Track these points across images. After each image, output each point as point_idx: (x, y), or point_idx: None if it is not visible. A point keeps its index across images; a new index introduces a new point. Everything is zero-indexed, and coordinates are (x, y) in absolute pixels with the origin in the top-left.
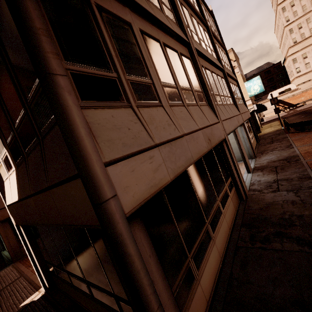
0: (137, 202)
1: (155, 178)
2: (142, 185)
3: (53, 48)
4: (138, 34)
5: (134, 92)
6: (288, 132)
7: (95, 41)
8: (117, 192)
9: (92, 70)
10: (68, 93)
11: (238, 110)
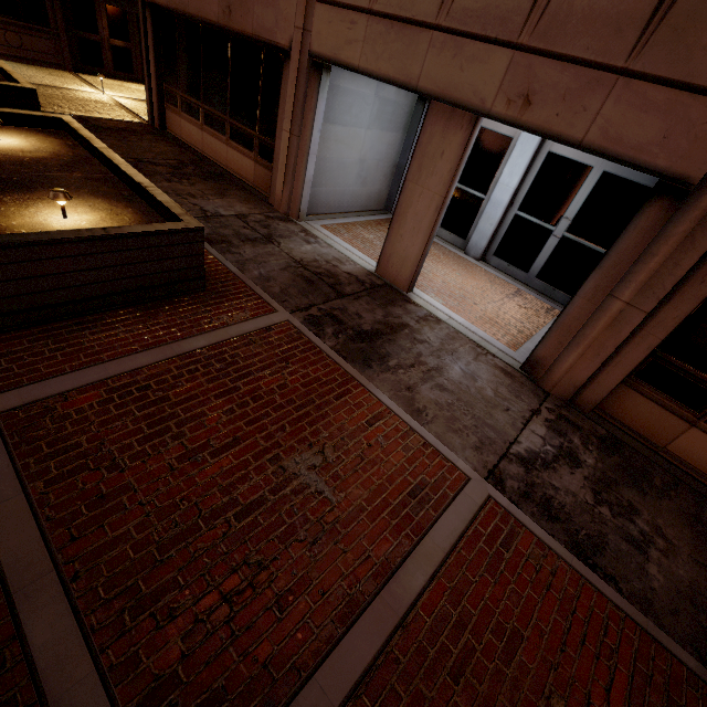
0: None
1: None
2: None
3: None
4: None
5: None
6: None
7: None
8: None
9: None
10: None
11: None
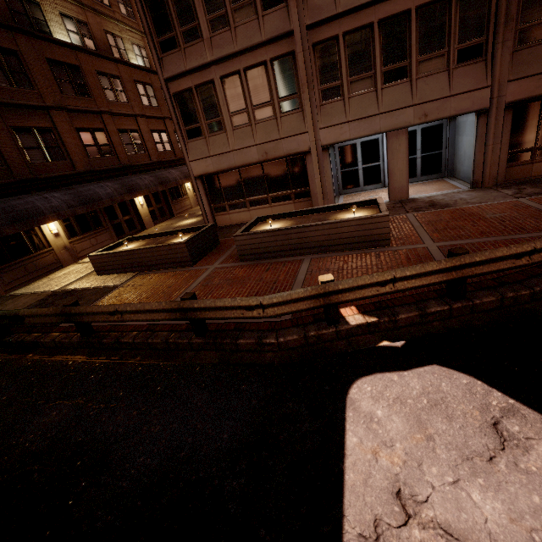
0: (198, 174)
1: (206, 169)
2: (200, 170)
3: (178, 128)
4: (218, 84)
5: (209, 129)
6: None
7: (193, 110)
8: (192, 170)
9: (192, 126)
10: (182, 141)
11: (491, 75)
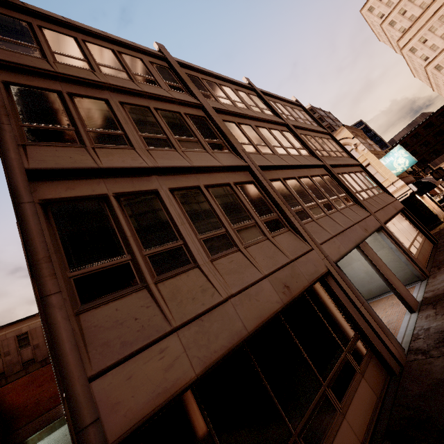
0: (131, 423)
1: (166, 379)
2: (142, 396)
3: (52, 269)
4: (166, 196)
5: (154, 266)
6: None
7: (108, 232)
8: (100, 414)
9: (100, 265)
10: (58, 309)
11: (365, 210)
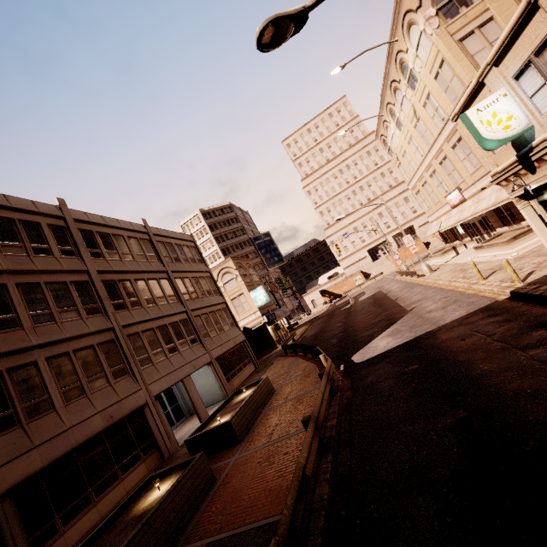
0: (10, 486)
1: (28, 469)
2: (16, 476)
3: None
4: (43, 364)
5: (28, 414)
6: (283, 353)
7: (1, 396)
8: None
9: None
10: None
11: (205, 348)
